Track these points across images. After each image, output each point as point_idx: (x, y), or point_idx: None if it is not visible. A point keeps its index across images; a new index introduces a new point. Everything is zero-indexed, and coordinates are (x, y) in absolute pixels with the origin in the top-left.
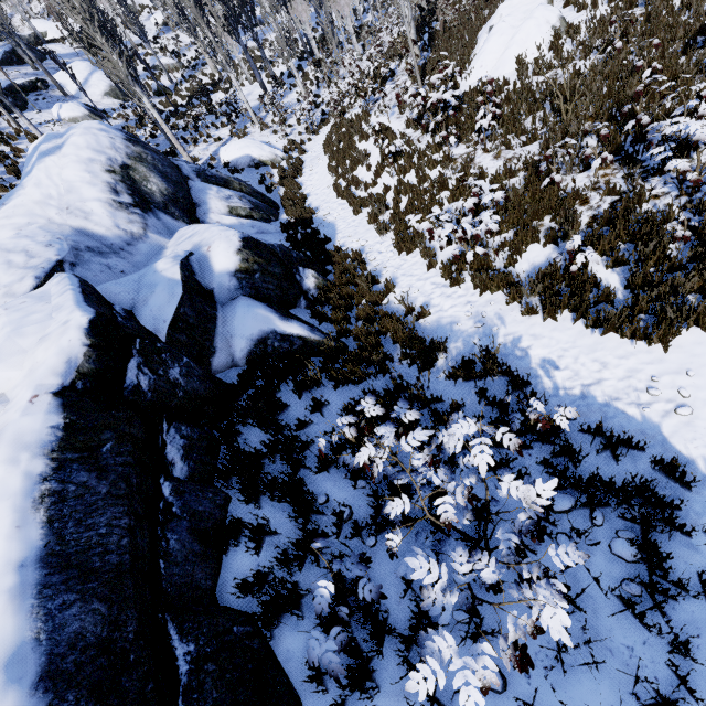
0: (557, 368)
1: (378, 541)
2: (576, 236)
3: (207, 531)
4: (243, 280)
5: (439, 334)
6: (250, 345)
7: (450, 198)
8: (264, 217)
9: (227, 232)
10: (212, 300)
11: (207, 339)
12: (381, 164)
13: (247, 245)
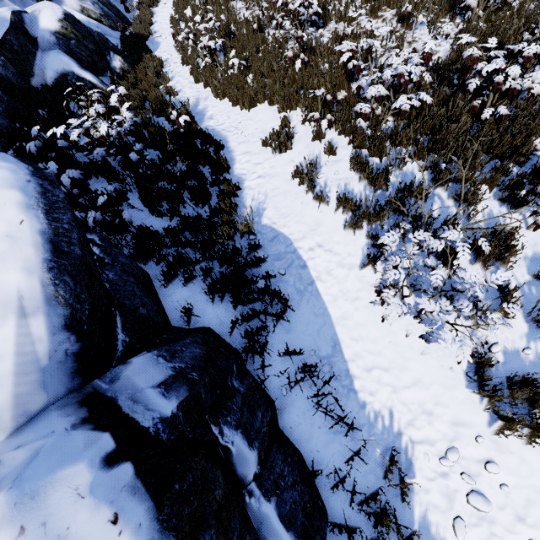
0: (213, 119)
1: (90, 156)
2: (233, 50)
3: (3, 132)
4: (60, 40)
5: (176, 104)
6: (56, 76)
7: (218, 33)
8: (112, 26)
9: (54, 5)
10: (35, 44)
11: (29, 65)
12: (197, 6)
13: (68, 19)
